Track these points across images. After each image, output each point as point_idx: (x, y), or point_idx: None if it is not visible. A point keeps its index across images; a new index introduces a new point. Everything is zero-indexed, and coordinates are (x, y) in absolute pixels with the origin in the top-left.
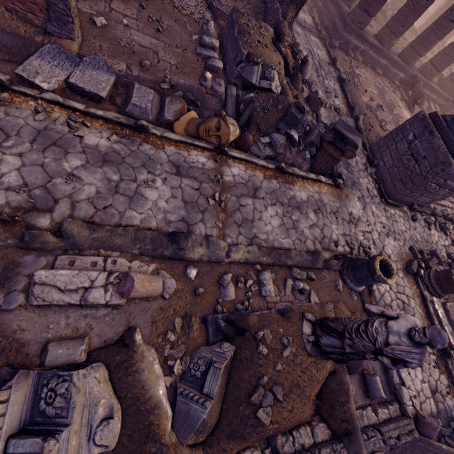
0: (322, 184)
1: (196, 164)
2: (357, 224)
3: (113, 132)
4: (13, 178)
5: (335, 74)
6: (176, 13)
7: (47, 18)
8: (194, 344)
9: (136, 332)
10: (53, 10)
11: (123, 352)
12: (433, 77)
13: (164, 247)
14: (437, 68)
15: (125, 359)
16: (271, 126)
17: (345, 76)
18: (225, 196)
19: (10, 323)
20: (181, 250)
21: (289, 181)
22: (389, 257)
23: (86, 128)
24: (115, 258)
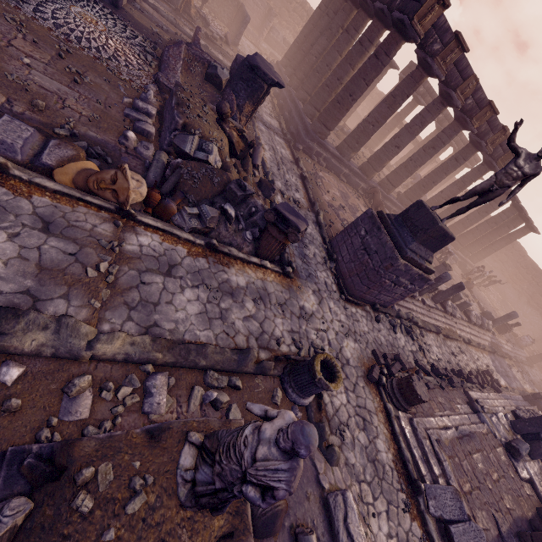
0: (268, 271)
1: (81, 224)
2: (310, 320)
3: None
4: None
5: (298, 172)
6: (110, 75)
7: None
8: None
9: None
10: None
11: None
12: (390, 191)
13: None
14: (392, 184)
15: None
16: (204, 198)
17: (308, 175)
18: (118, 267)
19: None
20: None
21: (223, 262)
22: (348, 361)
23: None
24: None
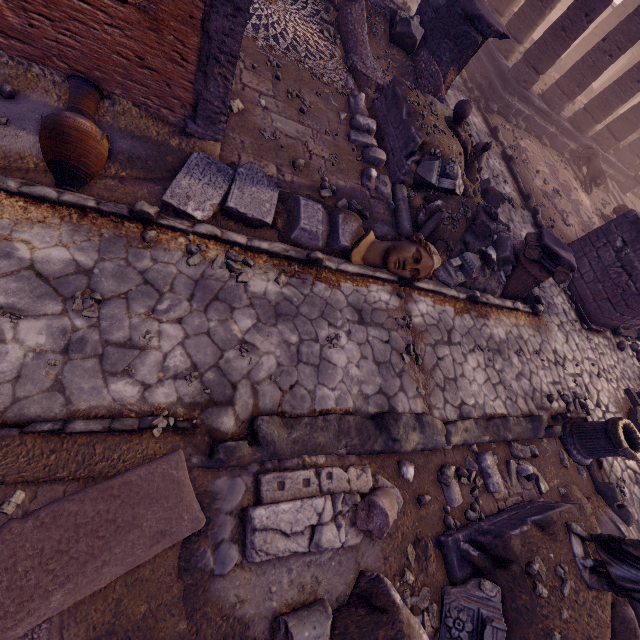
0: (518, 313)
1: (378, 305)
2: (565, 365)
3: (280, 270)
4: (178, 358)
5: (498, 150)
6: (316, 83)
7: (189, 114)
8: (434, 582)
9: (389, 587)
10: (203, 108)
11: (384, 622)
12: (610, 148)
13: (372, 439)
14: (616, 137)
15: (392, 634)
16: (458, 241)
17: (511, 151)
18: (420, 347)
19: (226, 594)
20: (396, 442)
21: (482, 313)
22: (607, 407)
23: (248, 268)
24: (329, 469)
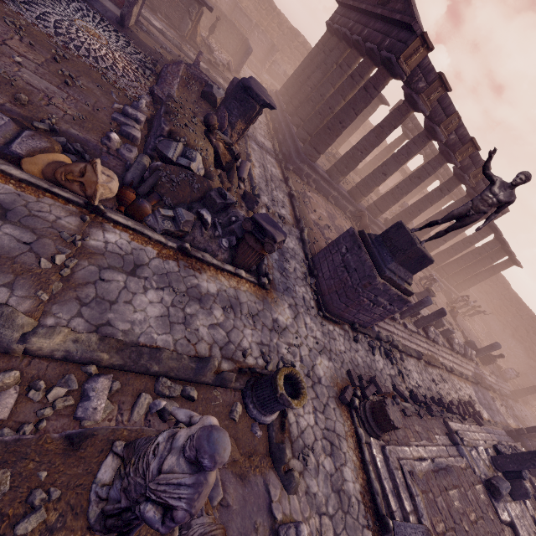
0: (242, 280)
1: (44, 215)
2: (283, 334)
3: None
4: None
5: (287, 190)
6: (104, 82)
7: None
8: None
9: None
10: None
11: None
12: (377, 216)
13: None
14: (379, 209)
15: None
16: (182, 203)
17: (296, 194)
18: (76, 261)
19: None
20: None
21: (195, 267)
22: (320, 380)
23: None
24: None
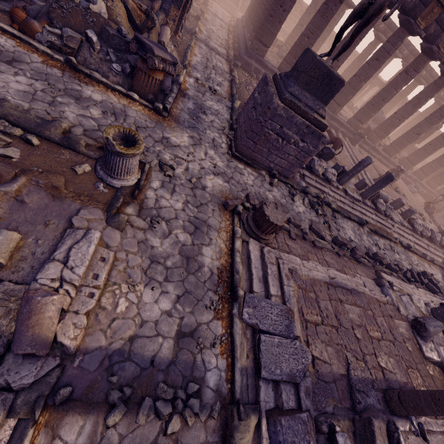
0: (136, 103)
1: None
2: (171, 148)
3: None
4: None
5: (229, 78)
6: None
7: None
8: None
9: None
10: None
11: None
12: (336, 111)
13: None
14: (337, 102)
15: None
16: (76, 31)
17: (239, 81)
18: None
19: None
20: None
21: (83, 80)
22: (205, 188)
23: None
24: None
